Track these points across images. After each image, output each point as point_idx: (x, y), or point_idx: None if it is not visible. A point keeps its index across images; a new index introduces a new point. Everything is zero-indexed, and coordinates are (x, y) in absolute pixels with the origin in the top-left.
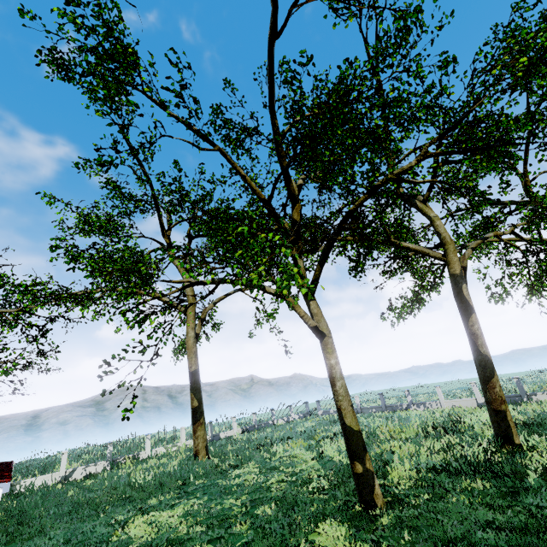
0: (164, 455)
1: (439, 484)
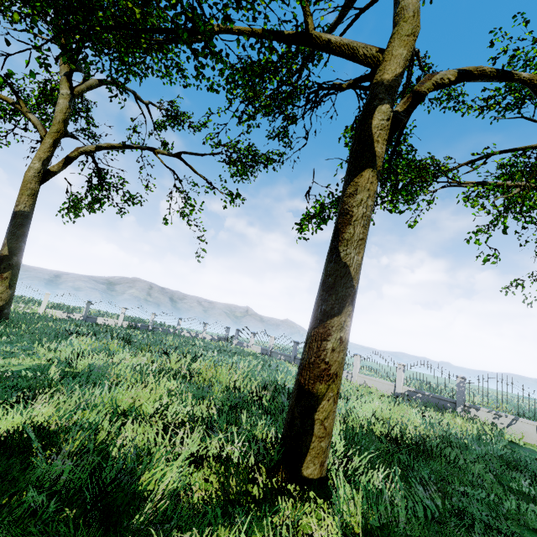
0: None
1: None
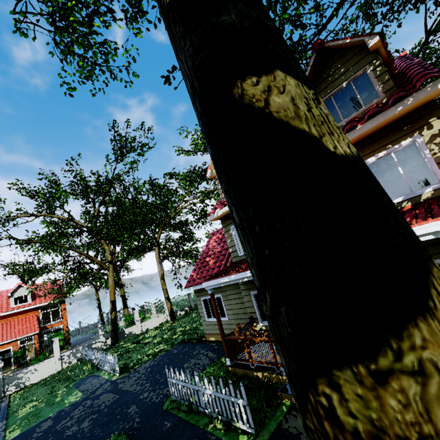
0: None
1: None
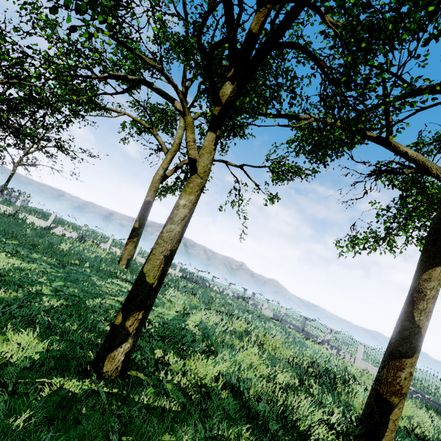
0: (110, 252)
1: (210, 408)
